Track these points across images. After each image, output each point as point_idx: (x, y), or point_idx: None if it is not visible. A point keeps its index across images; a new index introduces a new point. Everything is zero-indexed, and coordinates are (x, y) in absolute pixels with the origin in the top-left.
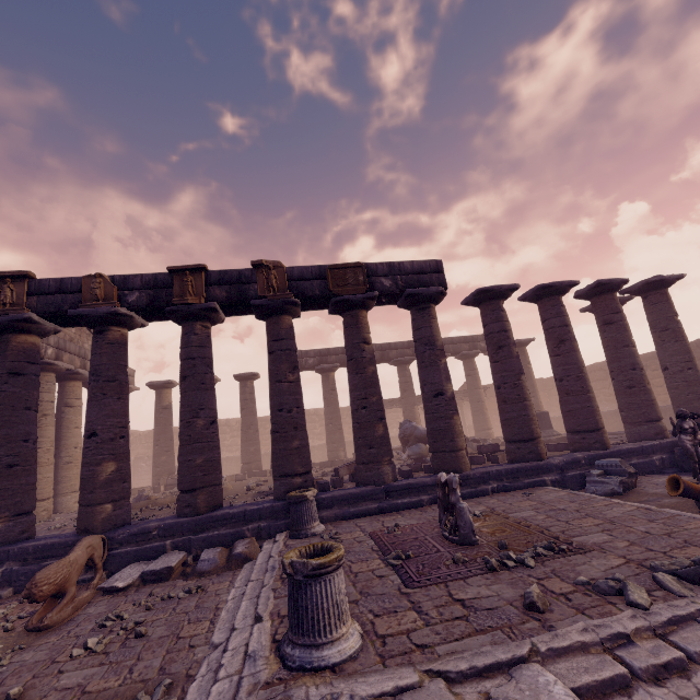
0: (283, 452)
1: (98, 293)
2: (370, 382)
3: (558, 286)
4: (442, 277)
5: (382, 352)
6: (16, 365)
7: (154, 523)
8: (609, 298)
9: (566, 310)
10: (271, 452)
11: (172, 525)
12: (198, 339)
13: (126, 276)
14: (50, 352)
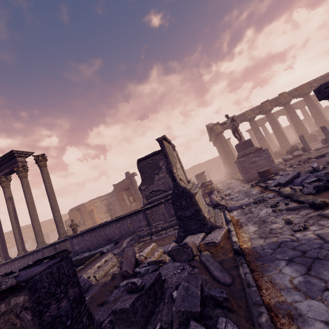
0: (301, 130)
1: (249, 114)
2: (318, 109)
3: None
4: None
5: (293, 106)
6: (240, 132)
7: (280, 150)
8: None
9: None
10: (297, 132)
11: (284, 149)
12: (272, 115)
13: (252, 108)
14: None
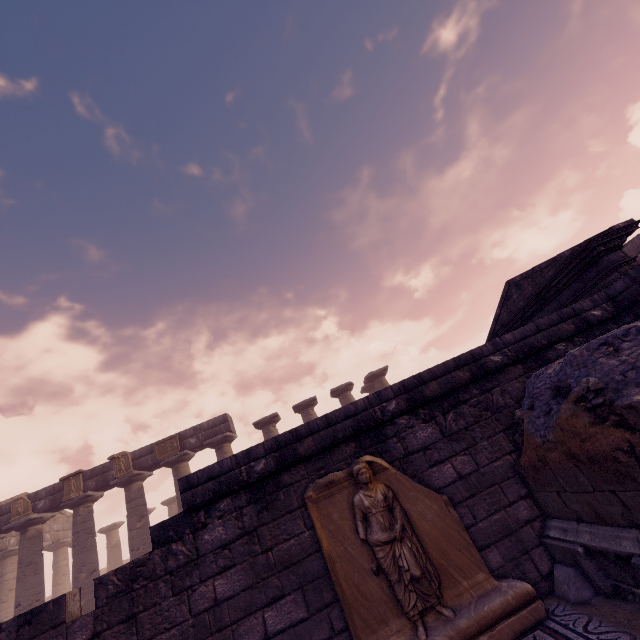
0: None
1: (20, 510)
2: None
3: (302, 404)
4: (227, 424)
5: None
6: None
7: None
8: (344, 397)
9: (313, 416)
10: None
11: None
12: (81, 518)
13: (37, 492)
14: (13, 541)
